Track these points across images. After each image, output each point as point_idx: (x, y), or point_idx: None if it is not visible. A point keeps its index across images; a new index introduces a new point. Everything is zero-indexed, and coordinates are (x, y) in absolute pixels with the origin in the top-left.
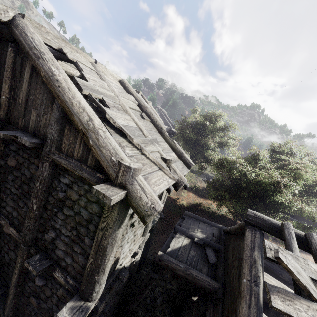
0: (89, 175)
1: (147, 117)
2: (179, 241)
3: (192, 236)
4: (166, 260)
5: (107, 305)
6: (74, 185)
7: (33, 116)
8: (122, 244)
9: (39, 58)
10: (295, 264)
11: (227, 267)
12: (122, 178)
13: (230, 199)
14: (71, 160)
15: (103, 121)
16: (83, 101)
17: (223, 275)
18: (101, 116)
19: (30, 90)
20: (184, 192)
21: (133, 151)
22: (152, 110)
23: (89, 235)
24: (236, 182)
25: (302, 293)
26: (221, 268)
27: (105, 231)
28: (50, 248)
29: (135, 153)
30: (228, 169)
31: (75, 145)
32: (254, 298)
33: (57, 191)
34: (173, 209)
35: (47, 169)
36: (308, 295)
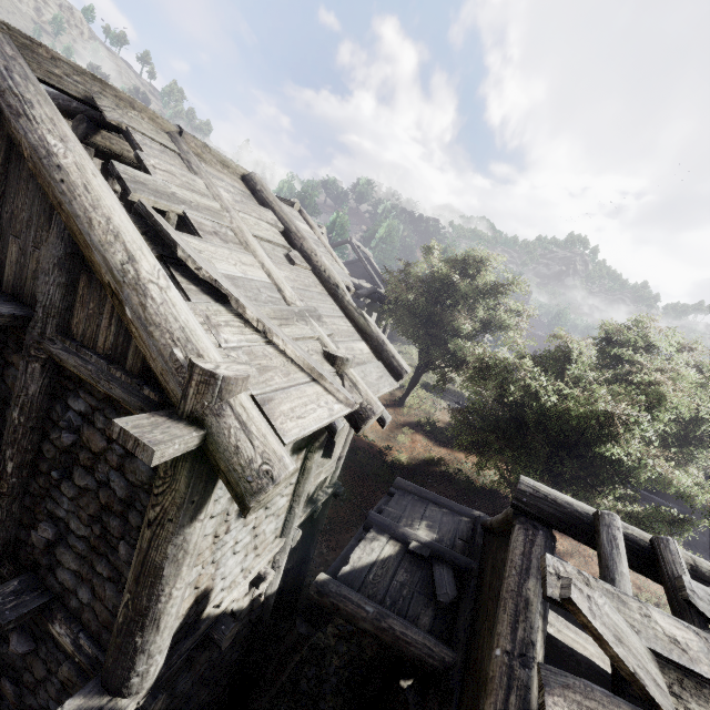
0: (127, 391)
1: (305, 260)
2: (372, 549)
3: (406, 536)
4: (334, 594)
5: (189, 701)
6: (97, 417)
7: (12, 253)
8: (217, 558)
9: (21, 115)
10: (615, 617)
11: (476, 614)
12: (195, 399)
13: (501, 451)
14: (89, 356)
15: (172, 264)
16: (119, 216)
17: (467, 631)
18: (167, 252)
19: (7, 192)
20: (406, 435)
21: (245, 337)
22: (324, 245)
23: (128, 536)
24: (516, 412)
25: (627, 691)
26: (465, 614)
27: (158, 527)
28: (43, 566)
29: (250, 341)
30: (498, 382)
31: (100, 321)
32: (517, 699)
33: (61, 431)
34: (375, 473)
35: (37, 378)
36: (642, 696)
